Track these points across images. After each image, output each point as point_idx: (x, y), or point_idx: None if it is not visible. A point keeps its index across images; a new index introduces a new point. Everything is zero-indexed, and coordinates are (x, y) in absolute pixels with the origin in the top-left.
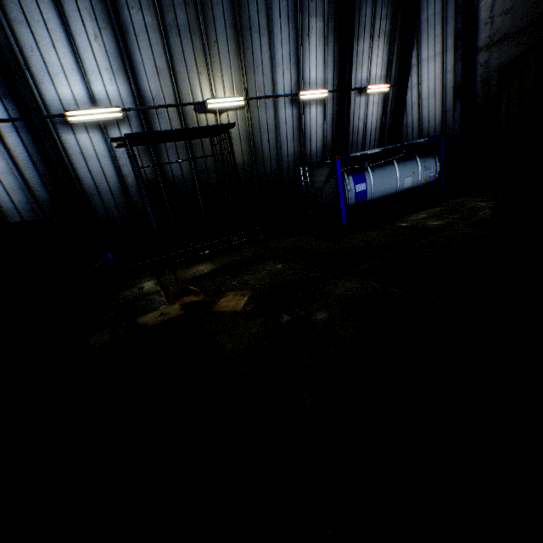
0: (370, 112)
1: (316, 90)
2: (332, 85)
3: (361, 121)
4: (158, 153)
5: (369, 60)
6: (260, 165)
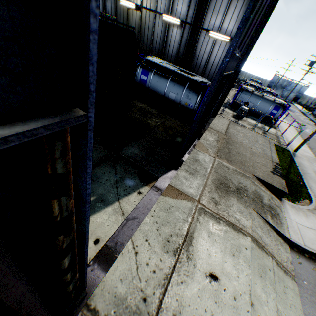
0: (215, 51)
1: (173, 17)
2: (191, 19)
3: (207, 54)
4: (106, 16)
5: (225, 13)
6: (142, 45)
